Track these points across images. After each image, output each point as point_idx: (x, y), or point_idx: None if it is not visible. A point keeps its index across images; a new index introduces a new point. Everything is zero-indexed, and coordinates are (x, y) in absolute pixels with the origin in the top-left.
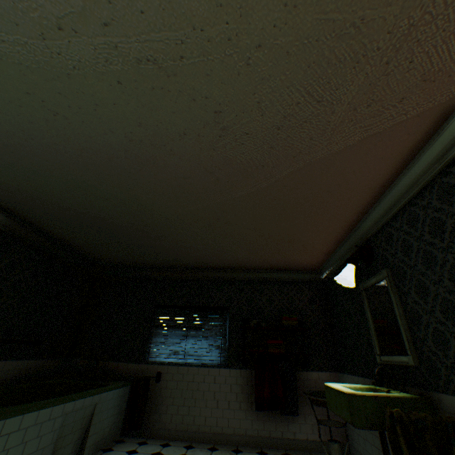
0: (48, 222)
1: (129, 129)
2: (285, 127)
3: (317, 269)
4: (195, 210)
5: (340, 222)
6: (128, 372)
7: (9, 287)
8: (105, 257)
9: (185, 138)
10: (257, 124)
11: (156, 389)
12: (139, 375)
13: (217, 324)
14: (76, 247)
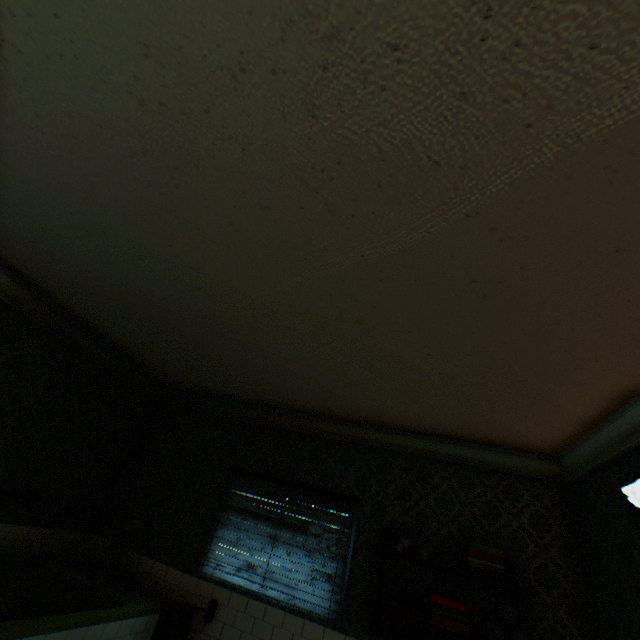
0: (77, 300)
1: (131, 69)
2: (509, 3)
3: (553, 454)
4: (293, 291)
5: (637, 346)
6: (164, 585)
7: (4, 397)
8: (170, 373)
9: (246, 85)
10: (422, 4)
11: (202, 635)
12: (181, 595)
13: (334, 528)
14: (127, 351)
